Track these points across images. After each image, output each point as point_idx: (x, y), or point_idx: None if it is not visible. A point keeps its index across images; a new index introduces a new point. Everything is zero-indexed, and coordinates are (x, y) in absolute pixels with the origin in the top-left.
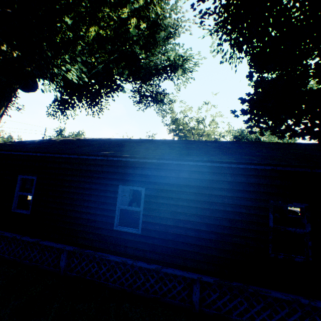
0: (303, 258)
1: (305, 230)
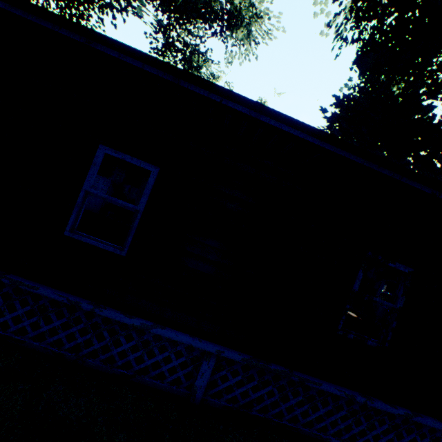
0: (377, 341)
1: (396, 305)
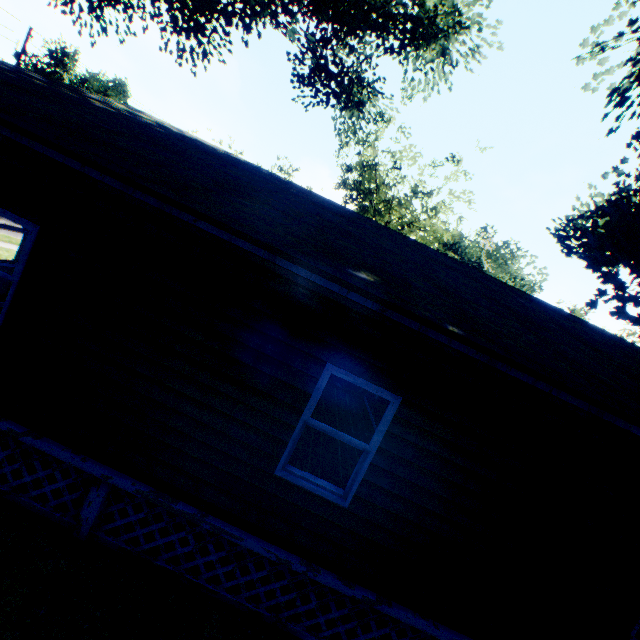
0: None
1: None
